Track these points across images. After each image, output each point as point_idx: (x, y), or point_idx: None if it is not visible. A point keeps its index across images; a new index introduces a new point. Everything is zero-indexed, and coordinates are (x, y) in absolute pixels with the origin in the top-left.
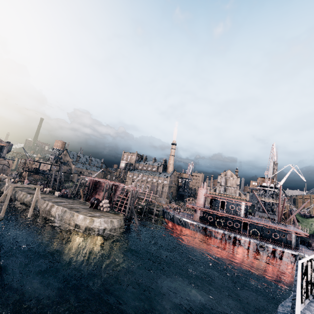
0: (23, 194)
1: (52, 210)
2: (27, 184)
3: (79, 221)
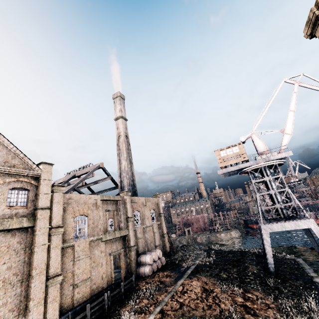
0: None
1: (197, 240)
2: None
3: (223, 237)
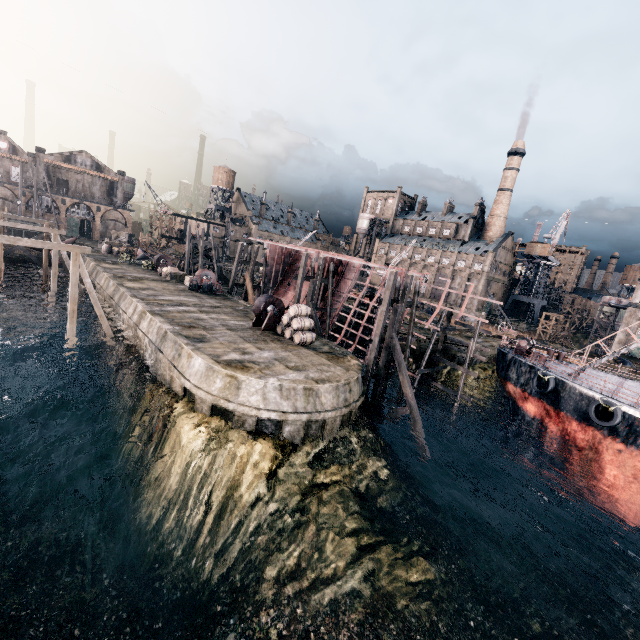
0: (105, 277)
1: (140, 326)
2: (140, 258)
3: (191, 377)
